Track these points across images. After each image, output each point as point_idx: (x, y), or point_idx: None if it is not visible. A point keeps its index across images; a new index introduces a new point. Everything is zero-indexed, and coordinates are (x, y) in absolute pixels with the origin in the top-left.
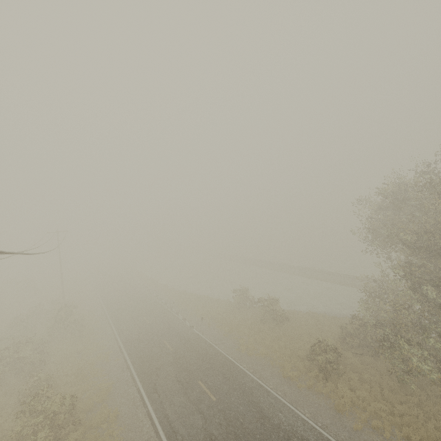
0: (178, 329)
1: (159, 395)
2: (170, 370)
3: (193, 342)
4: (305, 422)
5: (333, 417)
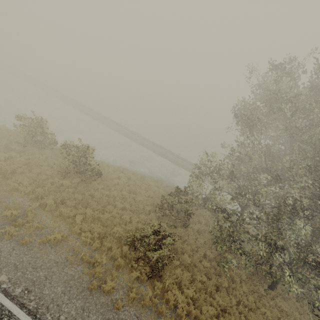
0: None
1: None
2: None
3: None
4: None
5: None
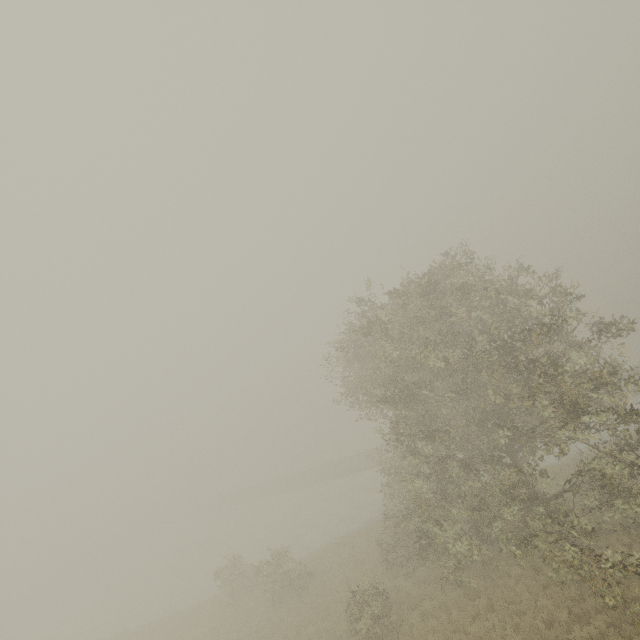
0: None
1: None
2: None
3: None
4: None
5: None
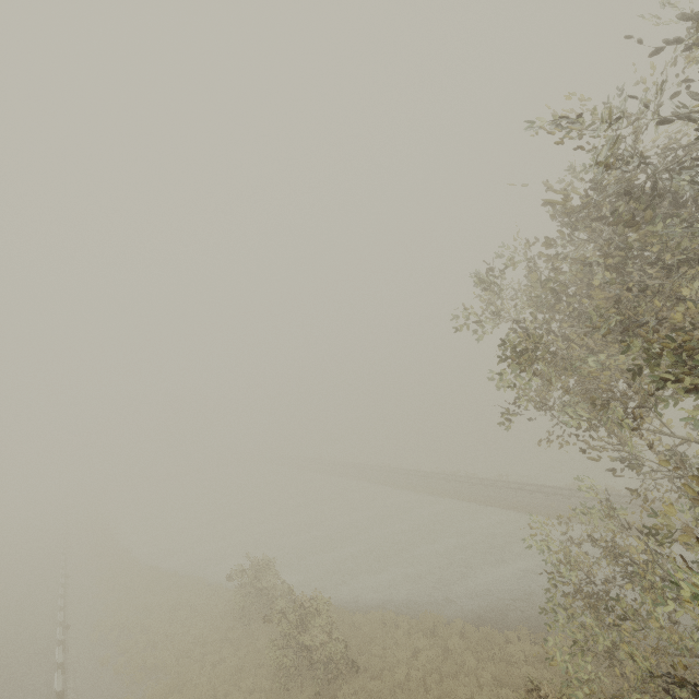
0: None
1: None
2: None
3: None
4: None
5: None
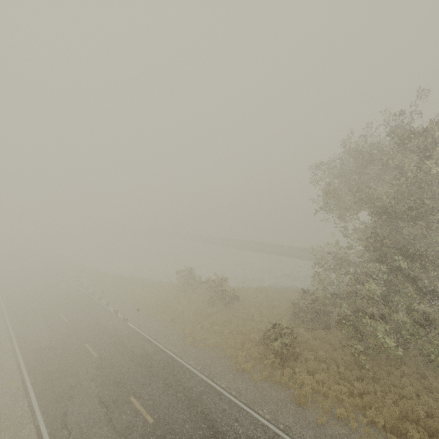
0: (107, 325)
1: (70, 431)
2: (91, 387)
3: (126, 340)
4: (266, 429)
5: (295, 413)
